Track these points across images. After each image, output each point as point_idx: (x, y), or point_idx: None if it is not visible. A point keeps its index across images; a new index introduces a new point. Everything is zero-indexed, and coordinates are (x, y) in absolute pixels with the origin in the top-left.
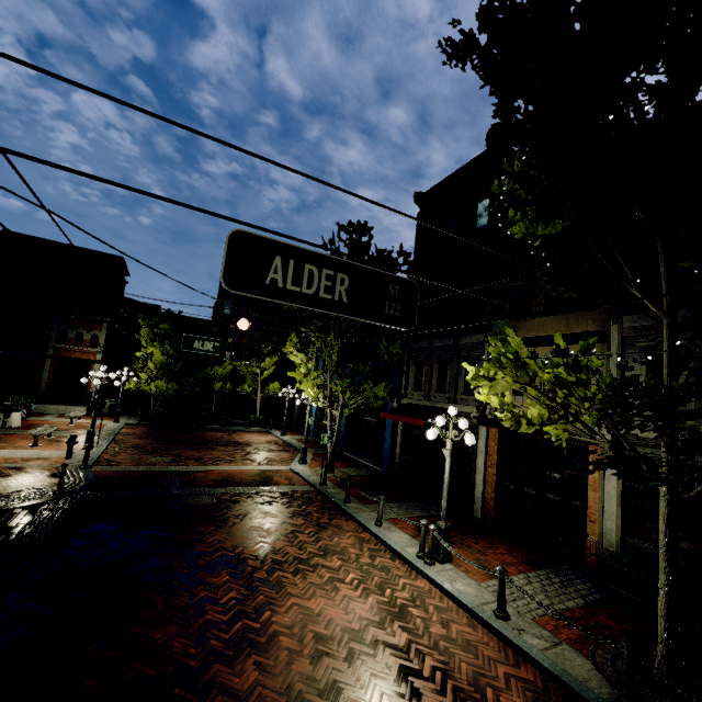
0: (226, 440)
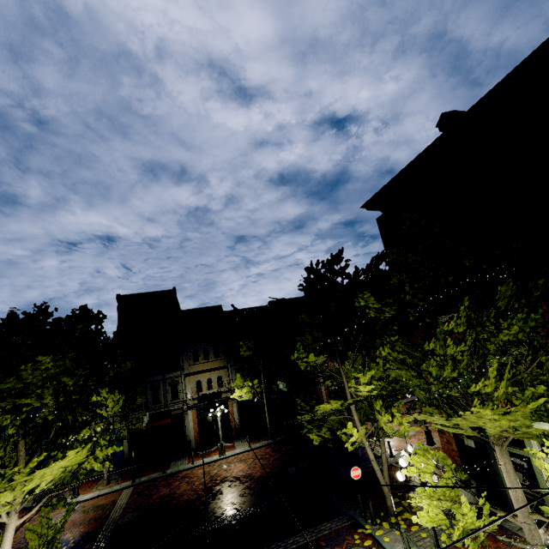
0: None
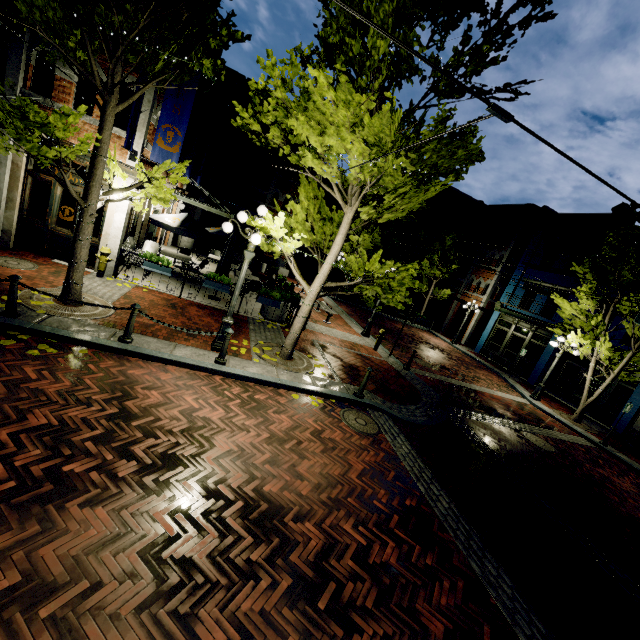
0: (421, 340)
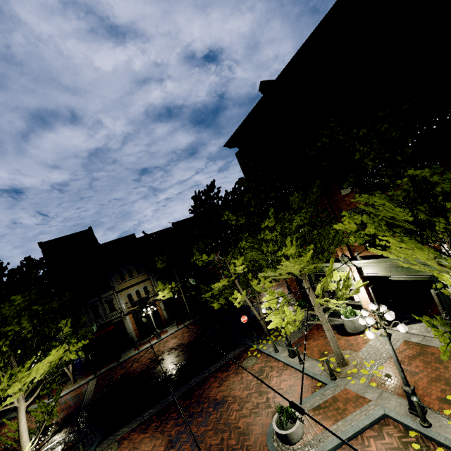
0: None
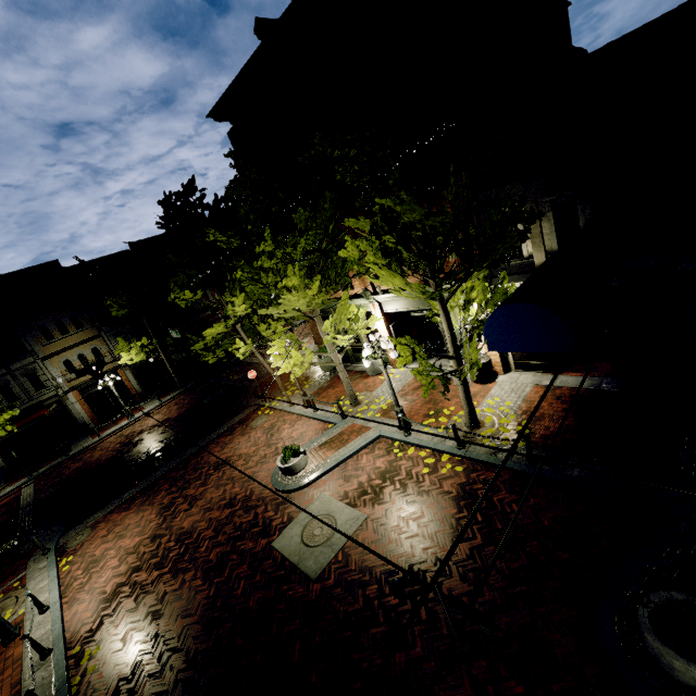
0: None
